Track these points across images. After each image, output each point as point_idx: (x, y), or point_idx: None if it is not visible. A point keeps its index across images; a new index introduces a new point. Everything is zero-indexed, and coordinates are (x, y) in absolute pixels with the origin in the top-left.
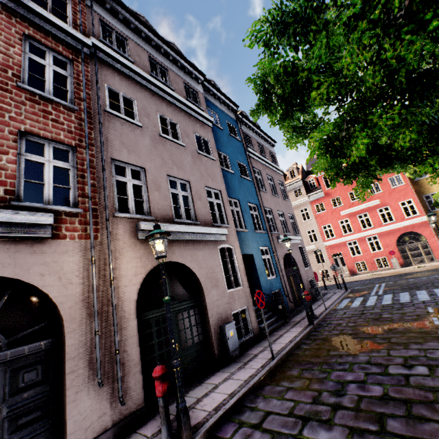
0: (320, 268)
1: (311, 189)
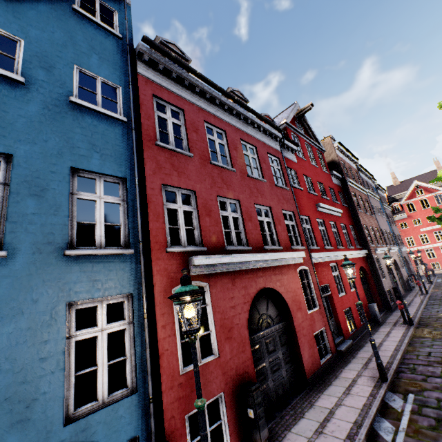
0: None
1: (395, 212)
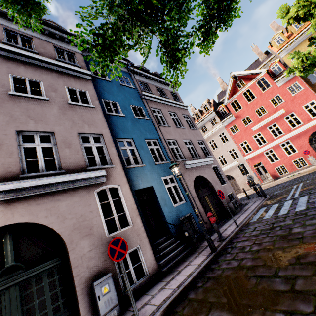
0: (246, 179)
1: (223, 116)
